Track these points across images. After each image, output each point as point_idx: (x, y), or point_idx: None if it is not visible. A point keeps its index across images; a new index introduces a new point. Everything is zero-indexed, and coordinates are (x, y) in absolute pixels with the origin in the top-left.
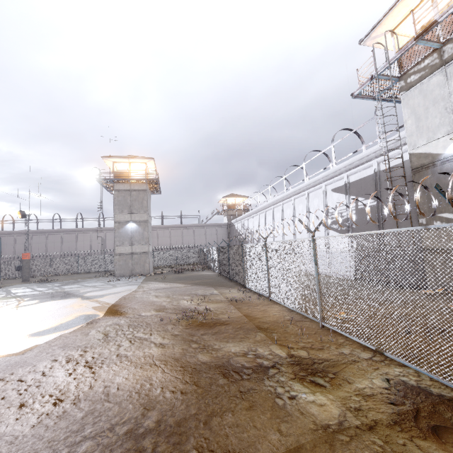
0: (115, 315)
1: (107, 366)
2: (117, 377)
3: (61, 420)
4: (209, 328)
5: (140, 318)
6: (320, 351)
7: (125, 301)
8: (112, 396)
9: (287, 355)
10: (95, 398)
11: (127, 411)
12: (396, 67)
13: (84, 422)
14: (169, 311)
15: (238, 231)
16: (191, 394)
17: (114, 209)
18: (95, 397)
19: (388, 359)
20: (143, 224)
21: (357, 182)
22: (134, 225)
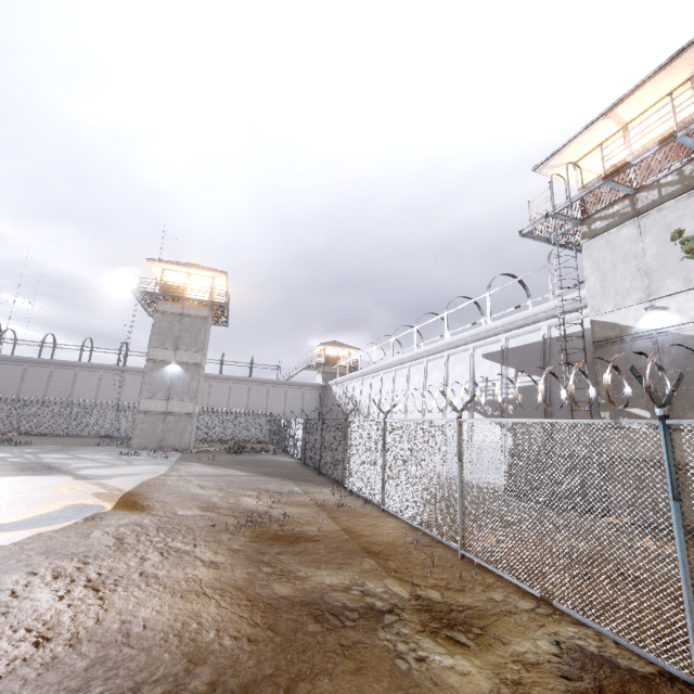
0: (132, 509)
1: (124, 589)
2: (143, 608)
3: (50, 670)
4: (288, 545)
5: (176, 518)
6: (460, 593)
7: (149, 488)
8: (136, 637)
9: (411, 596)
10: (106, 639)
11: (160, 663)
12: (579, 208)
13: (89, 676)
14: (223, 512)
15: (336, 398)
16: (264, 644)
17: (150, 339)
18: (107, 637)
19: (558, 612)
20: (192, 369)
21: (519, 349)
22: (177, 368)
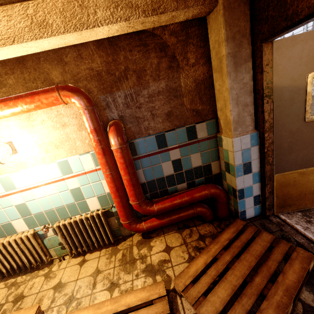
0: None
1: None
2: None
3: None
4: None
5: None
6: None
7: None
8: None
9: None
10: None
11: None
12: None
13: None
14: None
15: None
16: None
17: None
18: None
19: None
20: None
21: None
22: None
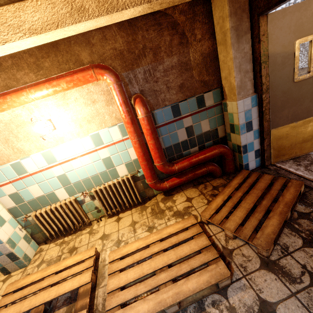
0: None
1: None
2: None
3: None
4: None
5: None
6: (300, 73)
7: None
8: None
9: None
10: None
11: None
12: None
13: None
14: None
15: None
16: None
17: None
18: None
19: None
20: None
21: None
22: None
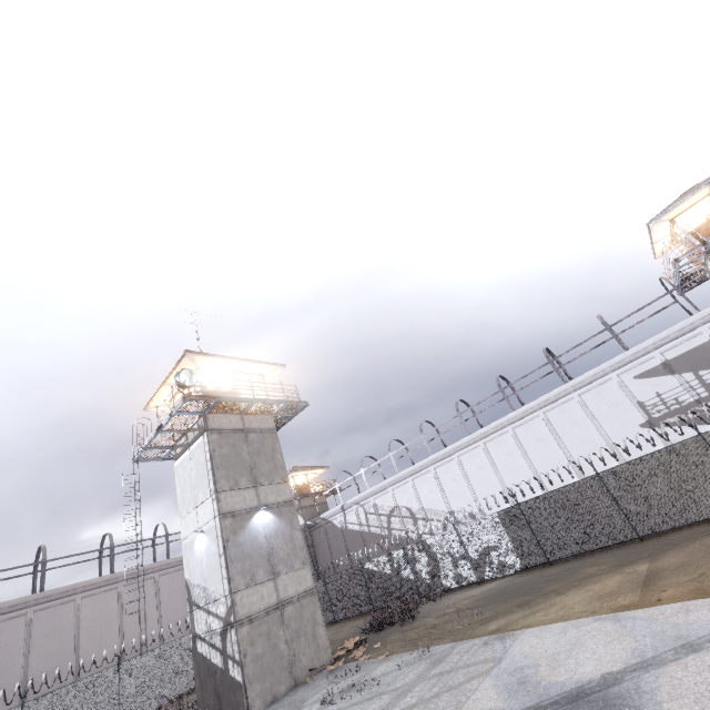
0: None
1: None
2: None
3: None
4: None
5: None
6: None
7: None
8: None
9: None
10: None
11: None
12: None
13: None
14: None
15: (351, 528)
16: None
17: (216, 478)
18: None
19: None
20: (286, 511)
21: (684, 356)
22: (268, 517)
